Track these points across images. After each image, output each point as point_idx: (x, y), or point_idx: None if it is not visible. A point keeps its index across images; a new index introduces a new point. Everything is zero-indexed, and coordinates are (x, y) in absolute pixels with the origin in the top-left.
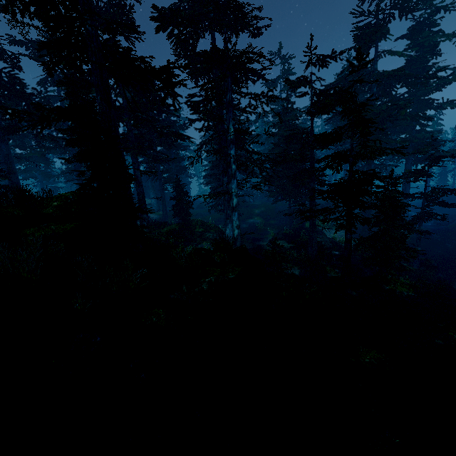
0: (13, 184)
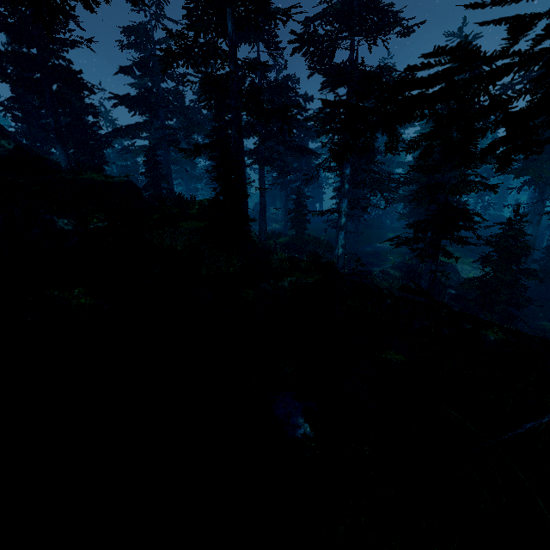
0: (169, 186)
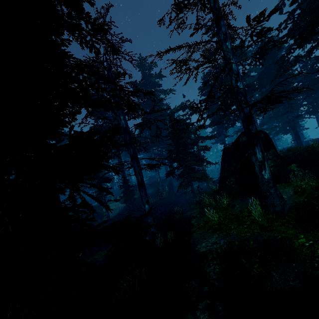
0: None
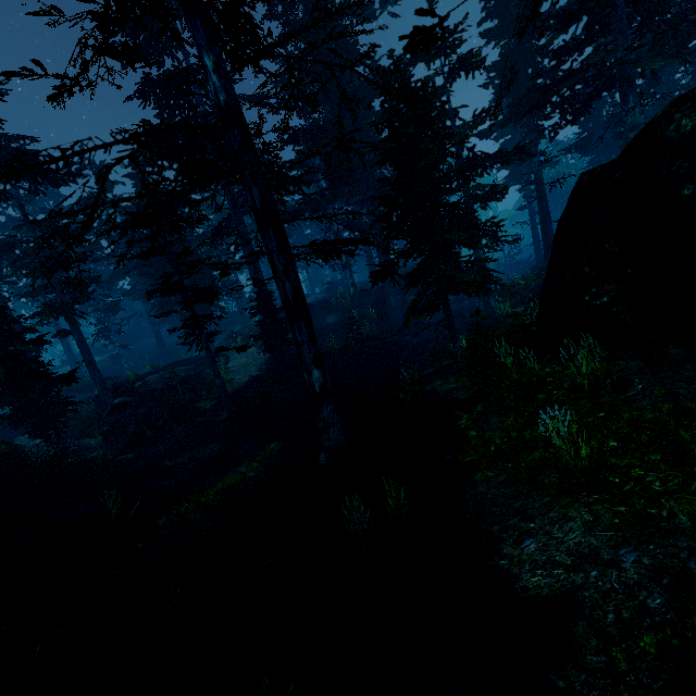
0: None
